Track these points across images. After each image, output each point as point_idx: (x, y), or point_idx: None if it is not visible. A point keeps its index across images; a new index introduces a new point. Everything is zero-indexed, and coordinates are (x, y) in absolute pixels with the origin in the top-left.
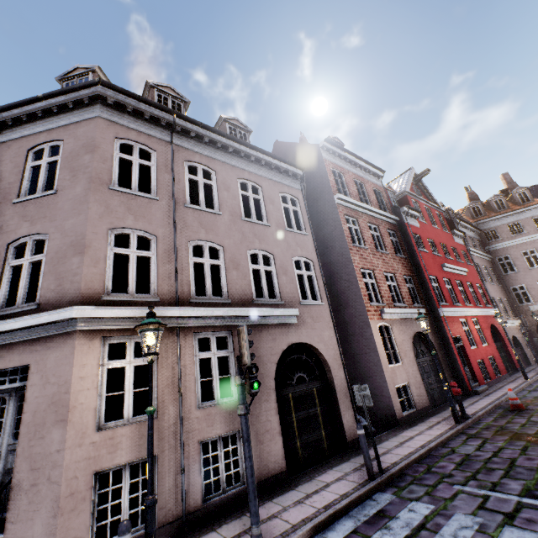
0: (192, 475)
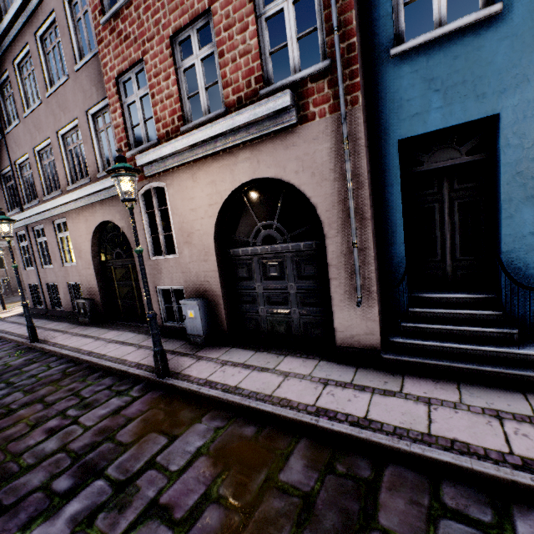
0: (22, 282)
